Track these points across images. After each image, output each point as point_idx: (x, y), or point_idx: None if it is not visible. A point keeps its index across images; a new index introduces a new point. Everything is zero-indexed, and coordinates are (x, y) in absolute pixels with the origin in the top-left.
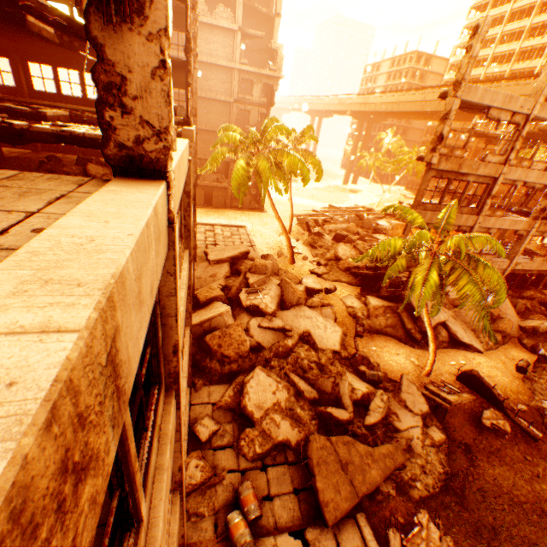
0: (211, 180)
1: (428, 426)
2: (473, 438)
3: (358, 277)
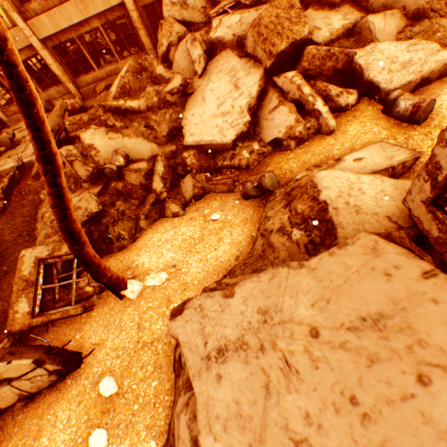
0: None
1: None
2: None
3: None
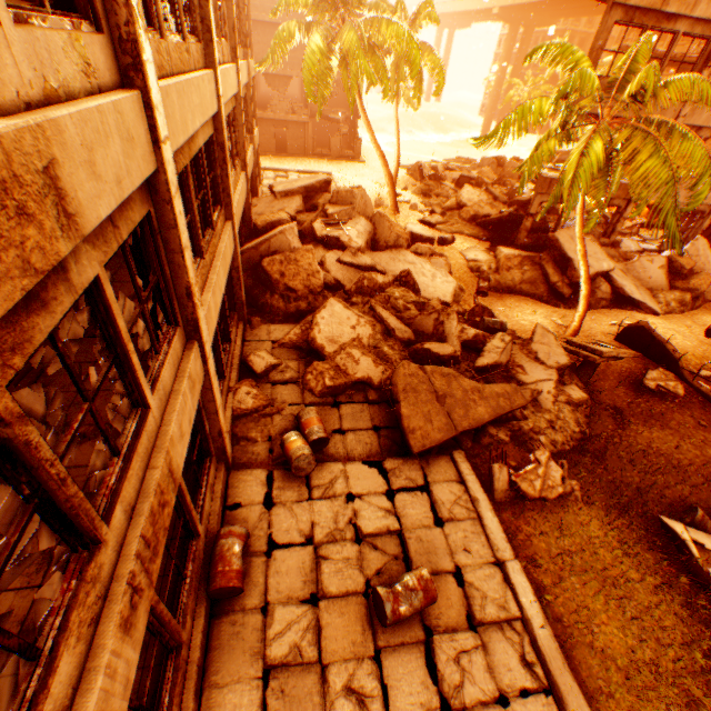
0: (284, 111)
1: (566, 384)
2: (627, 402)
3: (488, 229)
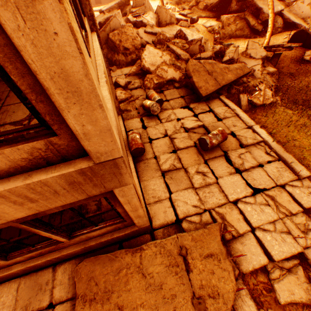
0: None
1: (265, 67)
2: (295, 70)
3: (214, 11)
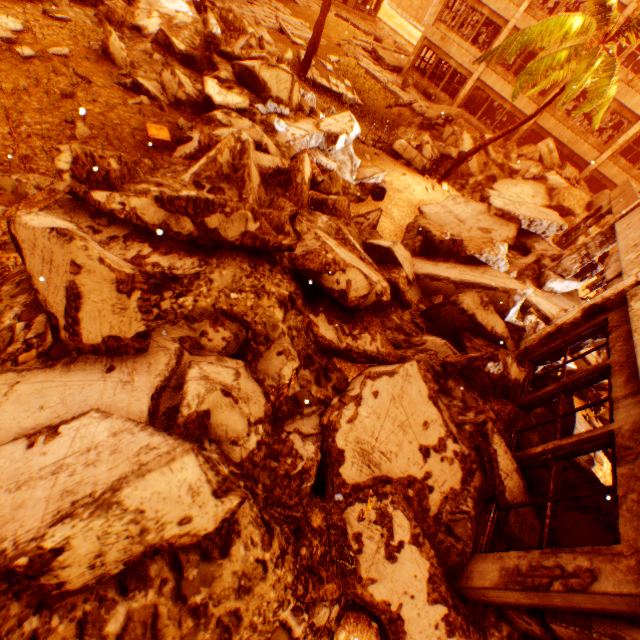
0: None
1: None
2: None
3: None
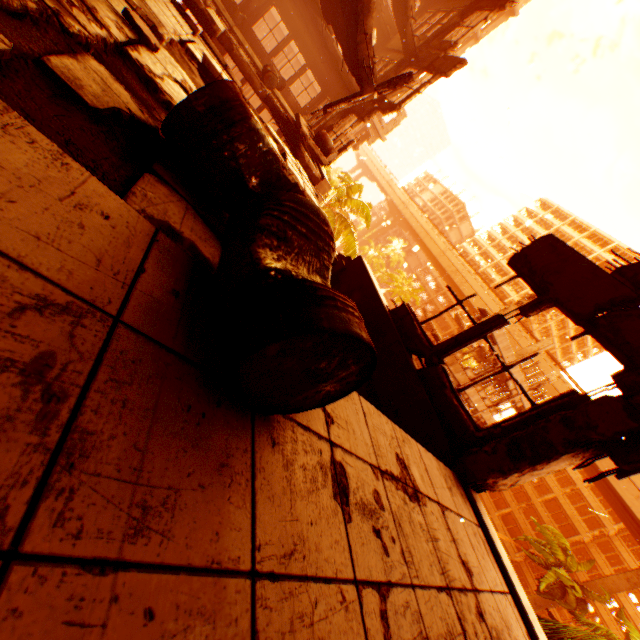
0: None
1: None
2: None
3: None
